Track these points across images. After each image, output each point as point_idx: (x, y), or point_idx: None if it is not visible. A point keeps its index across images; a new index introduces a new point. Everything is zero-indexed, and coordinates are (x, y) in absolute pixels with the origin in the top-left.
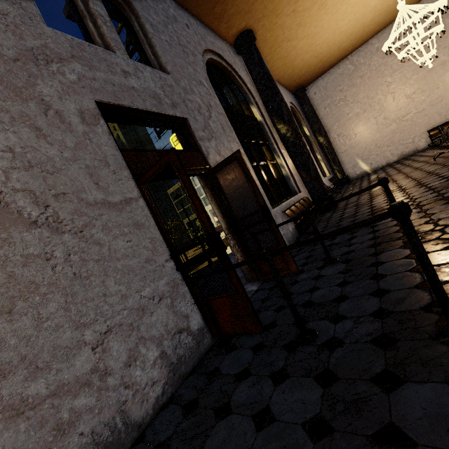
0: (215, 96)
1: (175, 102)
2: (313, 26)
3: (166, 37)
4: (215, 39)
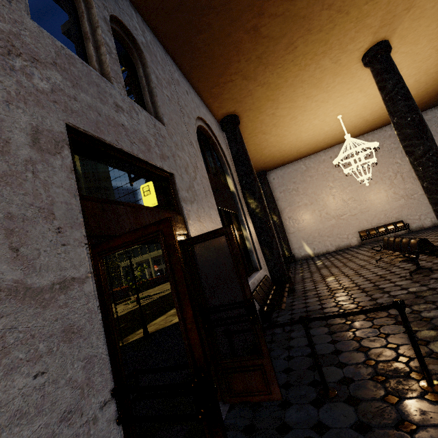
0: (202, 159)
1: (164, 153)
2: (284, 129)
3: (168, 93)
4: (207, 112)
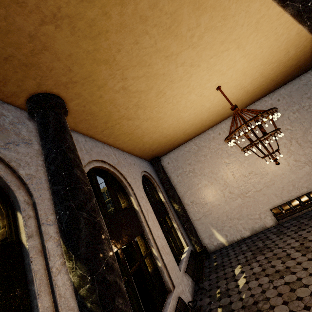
0: None
1: None
2: (155, 110)
3: None
4: None
